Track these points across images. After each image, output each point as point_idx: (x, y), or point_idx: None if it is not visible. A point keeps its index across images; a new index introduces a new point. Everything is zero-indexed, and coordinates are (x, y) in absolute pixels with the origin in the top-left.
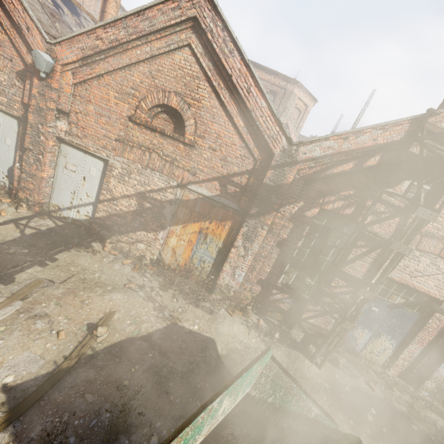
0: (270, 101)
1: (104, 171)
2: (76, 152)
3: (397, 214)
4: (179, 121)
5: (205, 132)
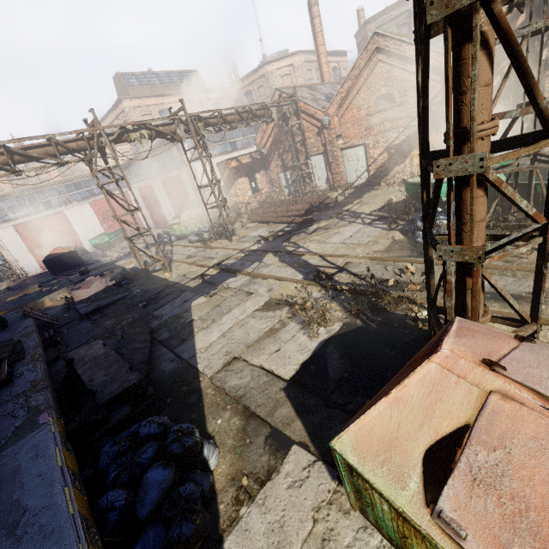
0: (431, 49)
1: (365, 150)
2: (350, 150)
3: (546, 39)
4: (390, 98)
5: (406, 92)
